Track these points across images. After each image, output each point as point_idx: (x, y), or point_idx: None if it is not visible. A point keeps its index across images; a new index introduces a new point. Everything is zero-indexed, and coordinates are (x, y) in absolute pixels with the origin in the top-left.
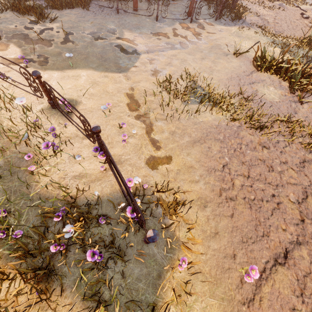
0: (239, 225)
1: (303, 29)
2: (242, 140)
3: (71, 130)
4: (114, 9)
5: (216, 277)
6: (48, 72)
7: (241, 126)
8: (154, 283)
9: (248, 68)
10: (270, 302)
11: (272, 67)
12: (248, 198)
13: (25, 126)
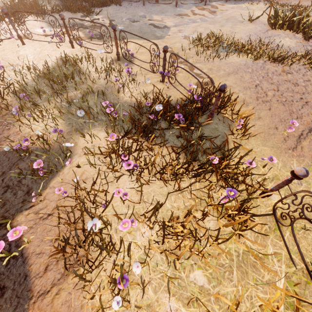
0: (276, 113)
1: (309, 1)
2: (267, 71)
3: (135, 71)
4: (140, 3)
5: (265, 138)
6: (106, 43)
7: (265, 62)
8: (220, 140)
9: (263, 29)
10: (310, 149)
11: (285, 23)
12: (280, 101)
13: (103, 71)
